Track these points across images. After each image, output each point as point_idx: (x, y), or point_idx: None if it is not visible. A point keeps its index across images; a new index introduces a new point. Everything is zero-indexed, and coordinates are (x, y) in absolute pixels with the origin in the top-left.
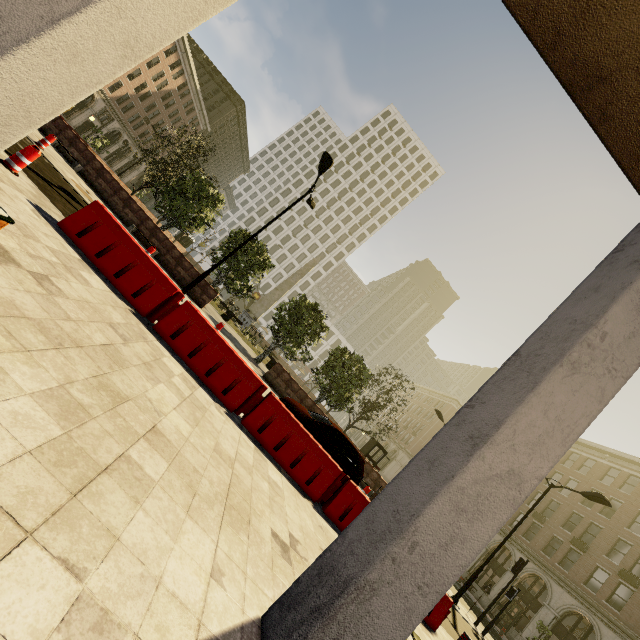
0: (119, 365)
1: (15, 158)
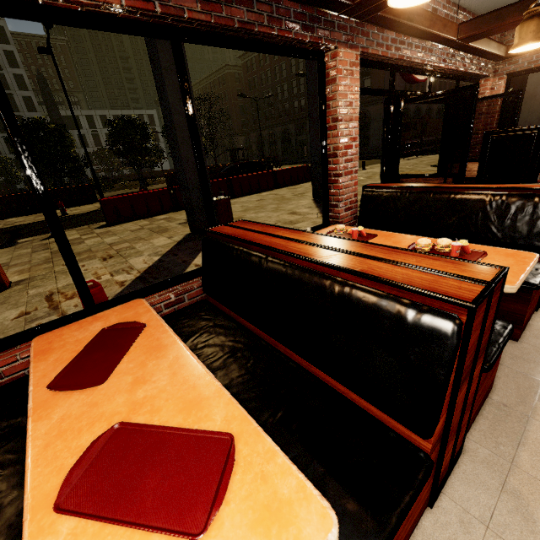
0: None
1: None
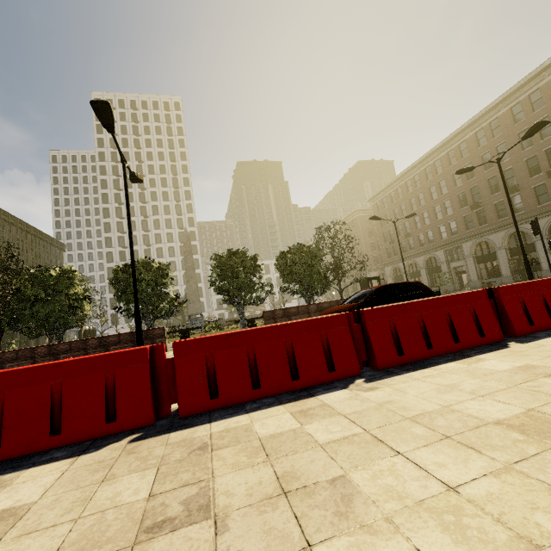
0: None
1: None
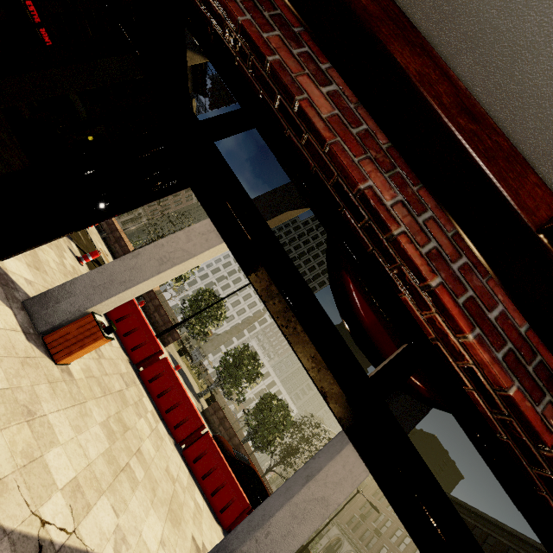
0: (125, 405)
1: (85, 257)
